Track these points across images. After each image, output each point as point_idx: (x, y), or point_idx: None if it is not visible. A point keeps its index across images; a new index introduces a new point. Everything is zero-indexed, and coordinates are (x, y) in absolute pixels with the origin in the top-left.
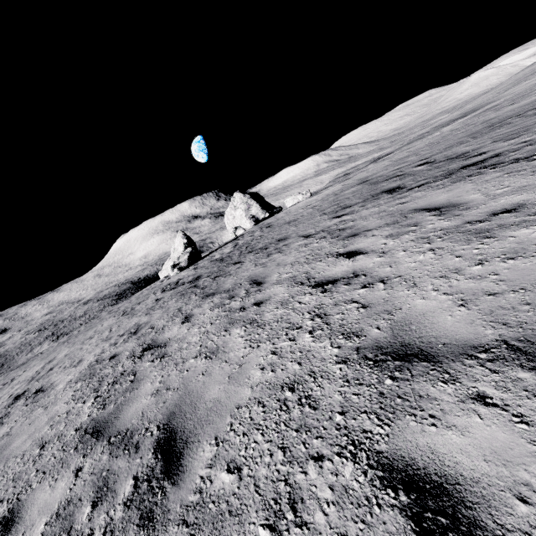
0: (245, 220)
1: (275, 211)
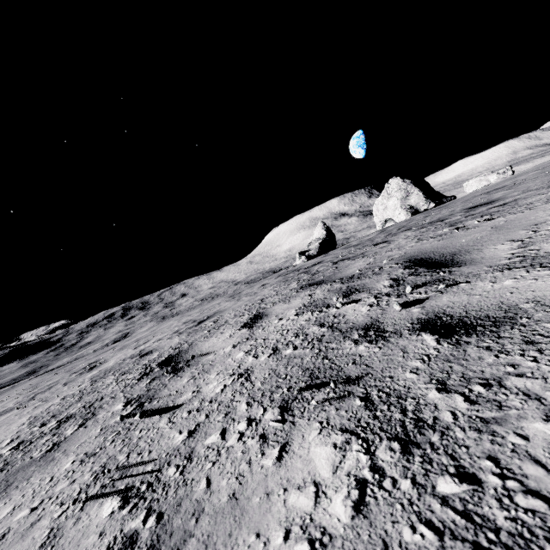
0: (400, 211)
1: (445, 201)
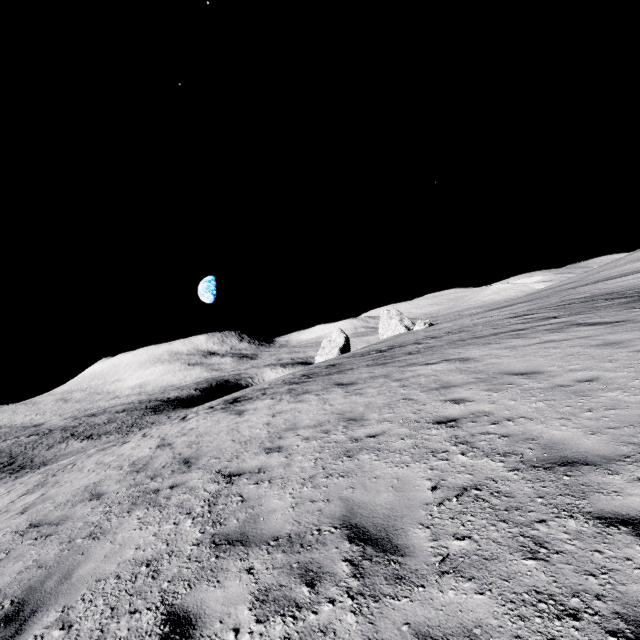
0: (401, 327)
1: None
